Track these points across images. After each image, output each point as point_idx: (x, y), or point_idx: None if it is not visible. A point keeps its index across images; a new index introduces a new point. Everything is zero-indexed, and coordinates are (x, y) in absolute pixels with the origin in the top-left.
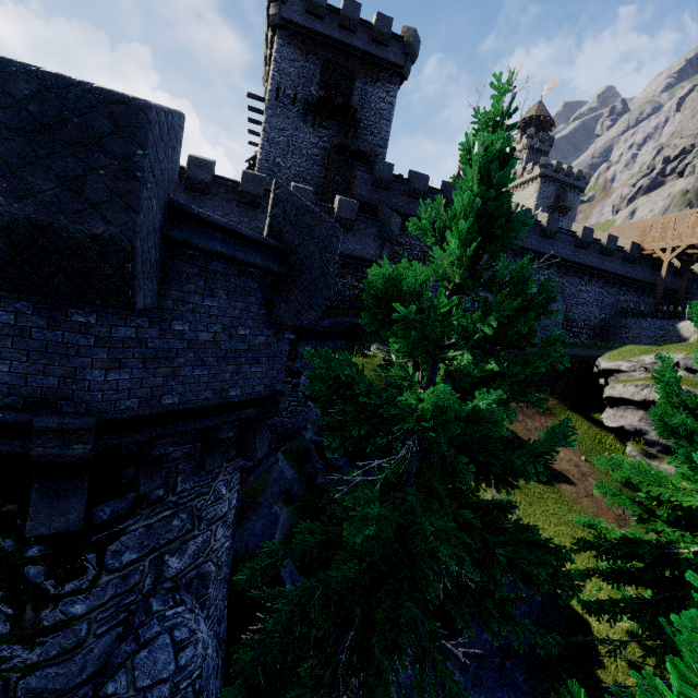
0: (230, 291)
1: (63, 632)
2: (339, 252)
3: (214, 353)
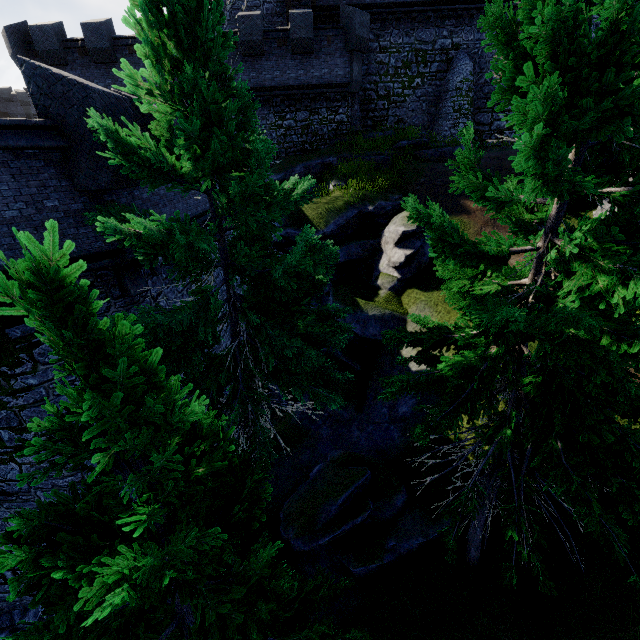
0: (16, 174)
1: (30, 392)
2: (305, 84)
3: (29, 225)
